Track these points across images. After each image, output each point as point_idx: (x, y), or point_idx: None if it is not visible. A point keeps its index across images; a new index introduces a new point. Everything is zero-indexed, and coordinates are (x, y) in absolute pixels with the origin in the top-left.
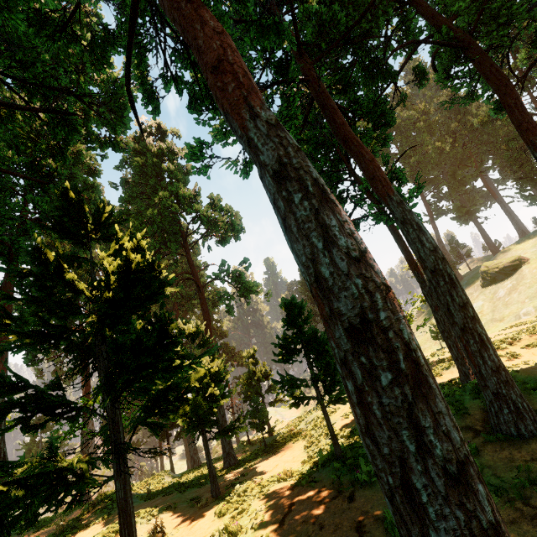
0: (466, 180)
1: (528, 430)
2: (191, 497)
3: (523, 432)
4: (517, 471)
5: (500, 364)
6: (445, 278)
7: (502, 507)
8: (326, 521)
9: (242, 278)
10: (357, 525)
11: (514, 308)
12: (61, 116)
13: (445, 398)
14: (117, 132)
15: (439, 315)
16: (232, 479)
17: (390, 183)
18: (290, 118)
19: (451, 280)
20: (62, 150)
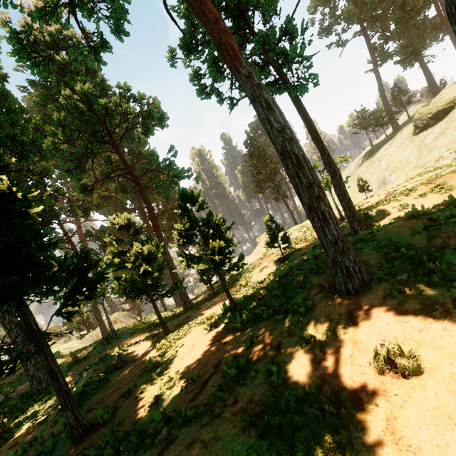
0: (416, 10)
1: (354, 288)
2: (153, 335)
3: (350, 290)
4: (330, 323)
5: (339, 237)
6: (293, 160)
7: (306, 352)
8: (204, 359)
9: (173, 166)
10: (217, 363)
11: (437, 153)
12: None
13: (315, 259)
14: None
15: (336, 181)
16: (182, 320)
17: (239, 50)
18: None
19: (298, 162)
20: None
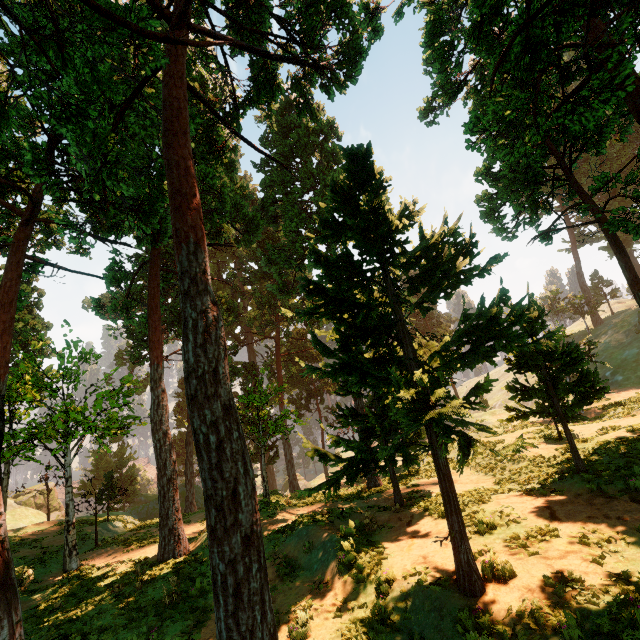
0: (628, 202)
1: None
2: (367, 505)
3: None
4: None
5: None
6: None
7: None
8: (625, 516)
9: None
10: None
11: None
12: (265, 72)
13: None
14: (331, 96)
15: None
16: (403, 494)
17: None
18: (603, 90)
19: None
20: (239, 115)
